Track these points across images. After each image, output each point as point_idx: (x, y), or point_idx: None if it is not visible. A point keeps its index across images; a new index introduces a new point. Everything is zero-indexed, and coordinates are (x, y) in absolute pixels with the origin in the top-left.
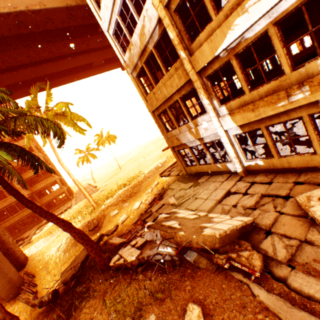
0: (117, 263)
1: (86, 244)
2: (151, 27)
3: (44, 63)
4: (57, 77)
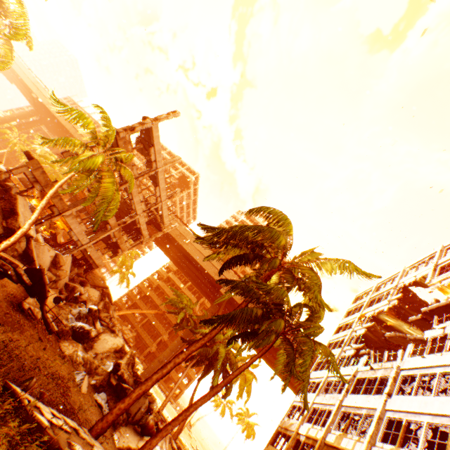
0: (178, 443)
1: (182, 424)
2: (293, 428)
3: (273, 356)
4: (272, 363)
